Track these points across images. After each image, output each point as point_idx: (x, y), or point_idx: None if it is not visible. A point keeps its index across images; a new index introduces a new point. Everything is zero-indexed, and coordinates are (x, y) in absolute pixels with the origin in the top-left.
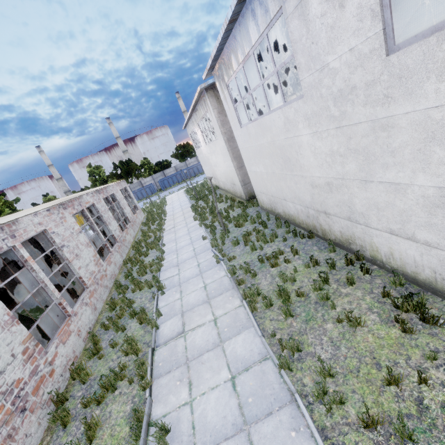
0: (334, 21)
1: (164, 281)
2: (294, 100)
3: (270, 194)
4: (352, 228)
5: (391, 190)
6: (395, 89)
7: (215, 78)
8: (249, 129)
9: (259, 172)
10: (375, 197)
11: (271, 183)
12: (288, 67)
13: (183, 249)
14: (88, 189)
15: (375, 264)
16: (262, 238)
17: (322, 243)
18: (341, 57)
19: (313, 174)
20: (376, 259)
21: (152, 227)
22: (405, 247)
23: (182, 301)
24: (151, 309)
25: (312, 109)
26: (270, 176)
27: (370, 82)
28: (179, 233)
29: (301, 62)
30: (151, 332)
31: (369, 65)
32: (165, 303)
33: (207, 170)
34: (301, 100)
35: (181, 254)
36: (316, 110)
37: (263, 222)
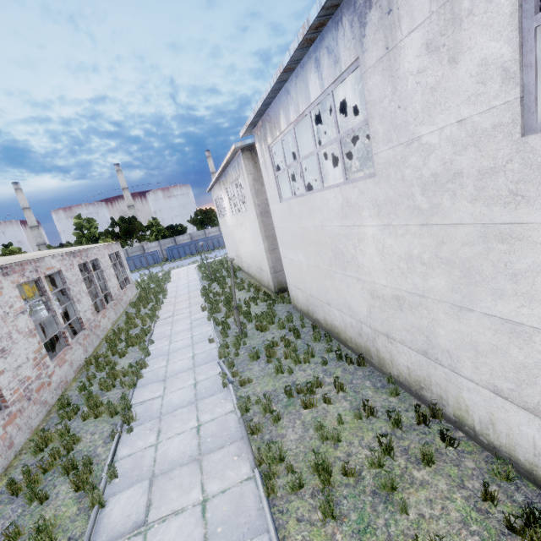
0: (438, 80)
1: (137, 405)
2: (360, 178)
3: (308, 292)
4: (428, 367)
5: (503, 330)
6: (532, 185)
7: (255, 138)
8: (292, 206)
9: (297, 261)
10: (473, 333)
11: (312, 279)
12: (345, 142)
13: (179, 353)
14: (70, 245)
15: (461, 429)
16: (293, 356)
17: (378, 377)
18: (442, 130)
19: (376, 280)
20: (463, 422)
21: (143, 310)
22: (518, 419)
23: (157, 451)
24: (103, 459)
25: (386, 194)
26: (312, 269)
27: (487, 169)
28: (177, 326)
29: (378, 130)
30: (89, 511)
31: (489, 145)
32: (128, 451)
33: (230, 245)
34: (371, 180)
35: (174, 362)
36: (391, 196)
37: (296, 329)
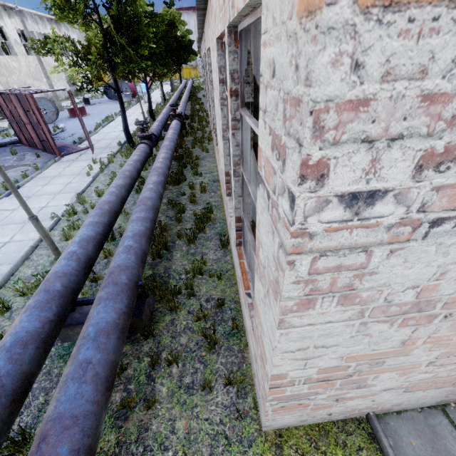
0: None
1: None
2: None
3: None
4: None
5: None
6: None
7: None
8: None
9: None
10: None
11: None
12: None
13: None
14: None
15: None
16: None
17: None
18: None
19: None
20: None
21: None
22: None
23: None
24: None
25: None
26: None
27: None
28: None
29: None
30: None
31: None
32: None
33: None
34: None
35: None
36: None
37: None
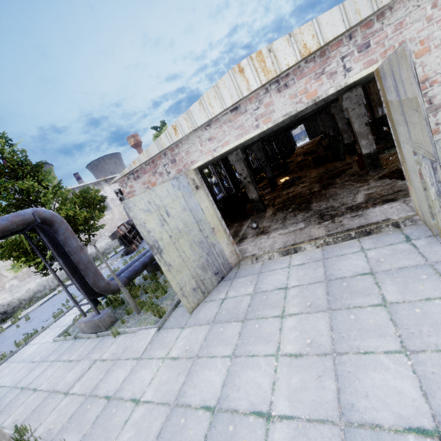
0: None
1: None
2: None
3: None
4: None
5: None
6: None
7: None
8: None
9: None
10: None
11: None
12: None
13: None
14: None
15: None
16: None
17: None
18: None
19: None
20: None
21: None
22: None
23: None
24: None
25: None
26: None
27: None
28: None
29: None
30: None
31: None
32: None
33: None
34: None
35: None
36: None
37: None
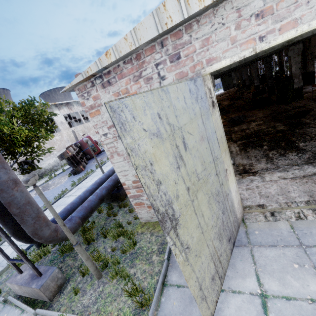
0: None
1: None
2: None
3: None
4: None
5: None
6: None
7: None
8: None
9: None
10: None
11: None
12: None
13: None
14: None
15: None
16: None
17: None
18: None
19: None
20: None
21: None
22: None
23: None
24: None
25: None
26: None
27: None
28: None
29: None
30: None
31: None
32: None
33: None
34: None
35: None
36: None
37: None
